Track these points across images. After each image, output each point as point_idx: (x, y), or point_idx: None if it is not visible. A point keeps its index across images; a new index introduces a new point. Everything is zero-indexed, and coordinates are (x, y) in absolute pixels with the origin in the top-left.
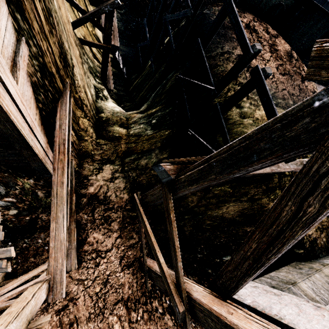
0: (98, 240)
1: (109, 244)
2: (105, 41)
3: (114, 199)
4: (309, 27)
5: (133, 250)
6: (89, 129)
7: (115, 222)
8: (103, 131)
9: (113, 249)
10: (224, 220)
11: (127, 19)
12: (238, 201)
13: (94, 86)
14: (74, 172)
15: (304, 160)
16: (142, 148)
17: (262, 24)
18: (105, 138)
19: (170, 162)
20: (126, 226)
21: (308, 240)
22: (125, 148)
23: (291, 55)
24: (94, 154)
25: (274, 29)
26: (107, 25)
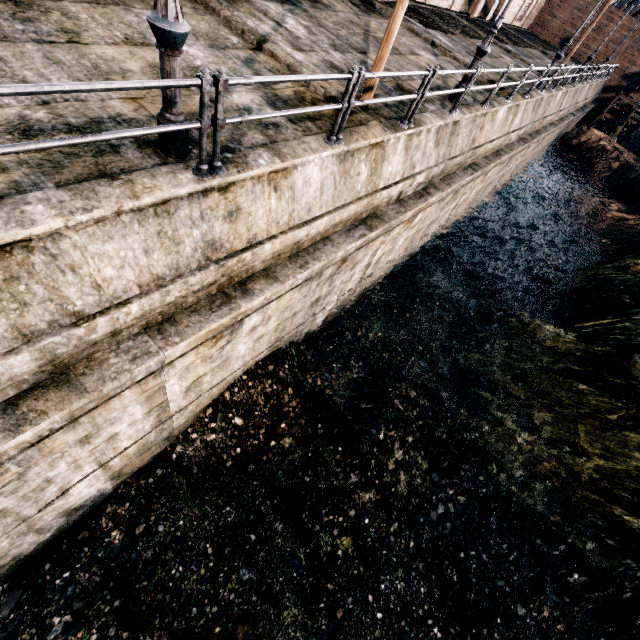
0: None
1: None
2: (626, 136)
3: None
4: None
5: None
6: None
7: None
8: None
9: None
10: None
11: None
12: None
13: None
14: None
15: None
16: None
17: None
18: None
19: None
20: None
21: None
22: None
23: None
24: None
25: None
26: (633, 130)
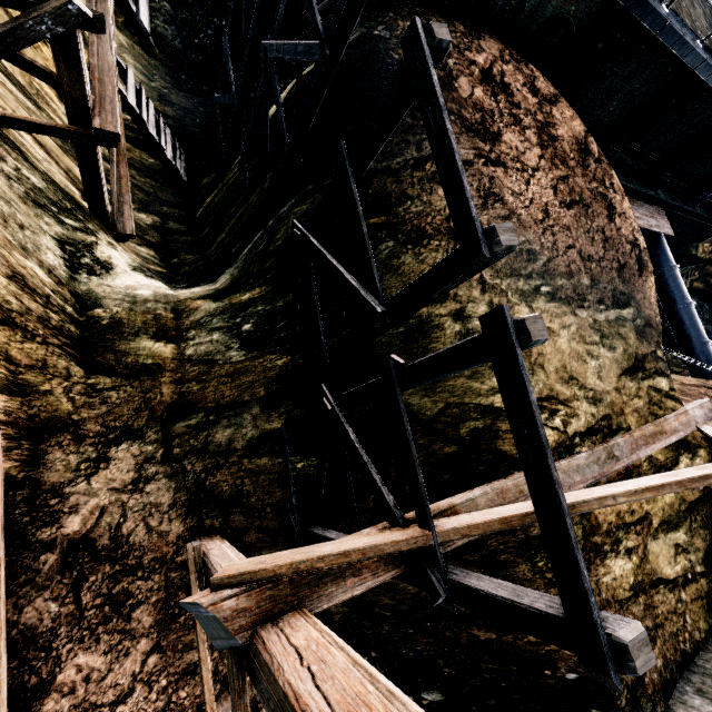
0: (92, 672)
1: (123, 679)
2: (71, 118)
3: (143, 539)
4: (625, 77)
5: (193, 683)
6: (54, 361)
7: (146, 607)
8: (106, 354)
9: (136, 690)
10: (424, 602)
11: (191, 18)
12: (458, 561)
13: (58, 241)
14: (11, 489)
15: (615, 442)
16: (219, 398)
17: (522, 69)
18: (112, 371)
19: (239, 582)
20: (176, 614)
21: (625, 685)
22: (173, 395)
23: (586, 150)
24: (82, 420)
25: (550, 77)
26: (63, 73)
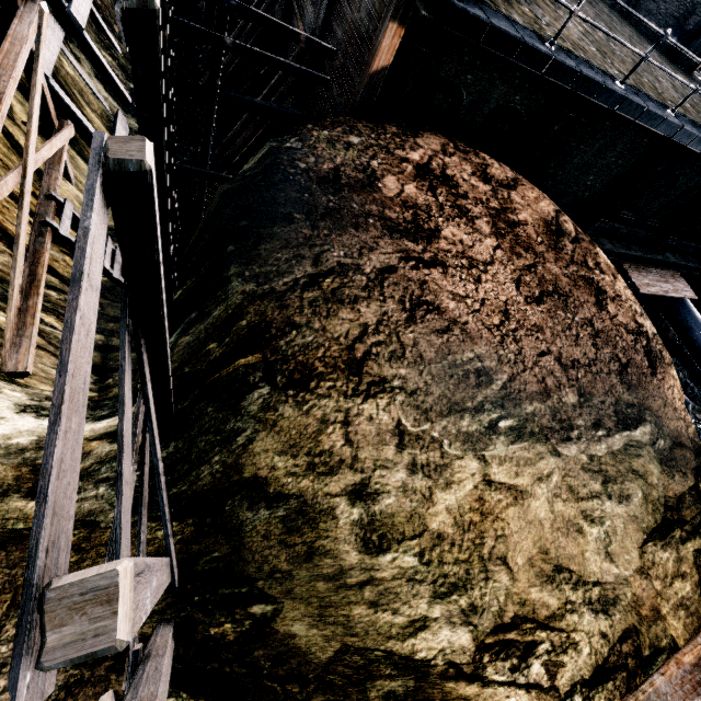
0: None
1: None
2: None
3: None
4: (595, 152)
5: None
6: None
7: None
8: None
9: None
10: None
11: None
12: None
13: None
14: None
15: (651, 689)
16: None
17: (470, 159)
18: None
19: None
20: None
21: None
22: None
23: (558, 230)
24: None
25: (509, 161)
26: None
